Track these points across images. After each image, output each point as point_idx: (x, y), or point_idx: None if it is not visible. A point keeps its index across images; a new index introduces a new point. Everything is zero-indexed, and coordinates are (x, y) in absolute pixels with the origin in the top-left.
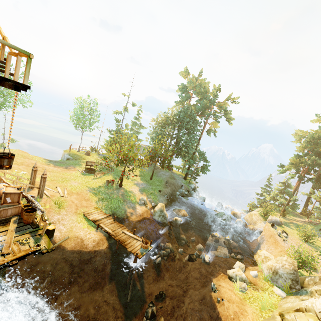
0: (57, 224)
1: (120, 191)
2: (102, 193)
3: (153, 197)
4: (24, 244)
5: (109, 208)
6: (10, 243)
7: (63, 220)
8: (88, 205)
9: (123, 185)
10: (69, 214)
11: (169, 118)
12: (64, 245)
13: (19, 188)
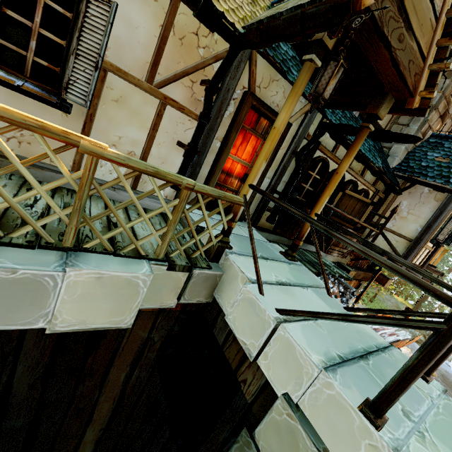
0: None
1: None
2: None
3: None
4: None
5: None
6: None
7: None
8: None
9: None
10: None
11: None
12: None
13: None
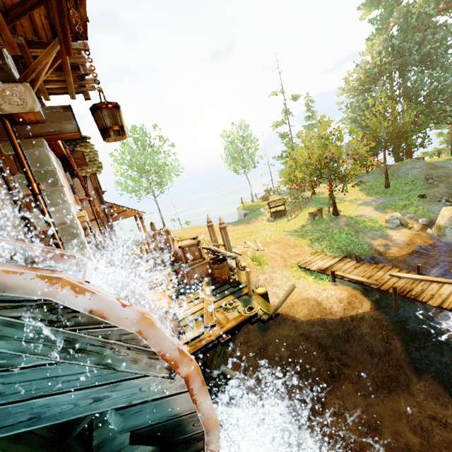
0: (267, 287)
1: (340, 222)
2: (311, 232)
3: (414, 211)
4: (230, 309)
5: (336, 249)
6: (211, 311)
7: (273, 280)
8: (298, 253)
9: (339, 211)
10: (278, 270)
11: (369, 69)
12: (291, 314)
13: (195, 238)
